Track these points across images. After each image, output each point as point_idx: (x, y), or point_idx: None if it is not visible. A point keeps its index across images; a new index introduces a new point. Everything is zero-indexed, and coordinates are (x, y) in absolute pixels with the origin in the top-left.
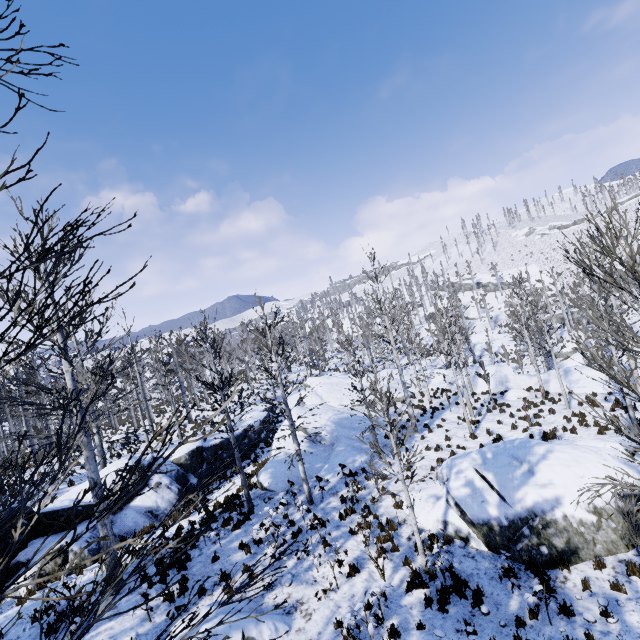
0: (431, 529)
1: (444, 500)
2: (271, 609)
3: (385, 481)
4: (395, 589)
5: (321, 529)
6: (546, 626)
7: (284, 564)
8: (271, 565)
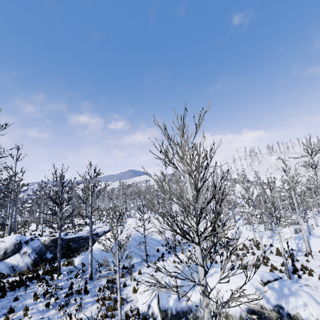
0: (142, 309)
1: (155, 292)
2: None
3: (139, 275)
4: None
5: (84, 295)
6: None
7: (49, 311)
8: (41, 310)
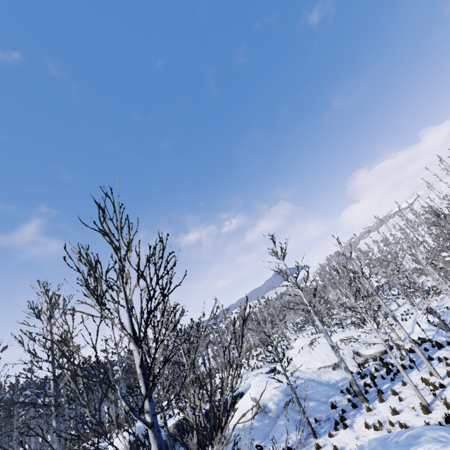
0: None
1: None
2: None
3: None
4: None
5: None
6: None
7: None
8: None
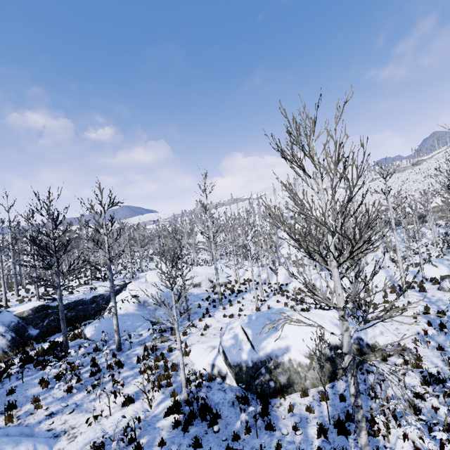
0: (203, 370)
1: (217, 349)
2: (42, 433)
3: (185, 336)
4: (157, 415)
5: (118, 369)
6: (254, 439)
7: (73, 396)
8: (61, 397)
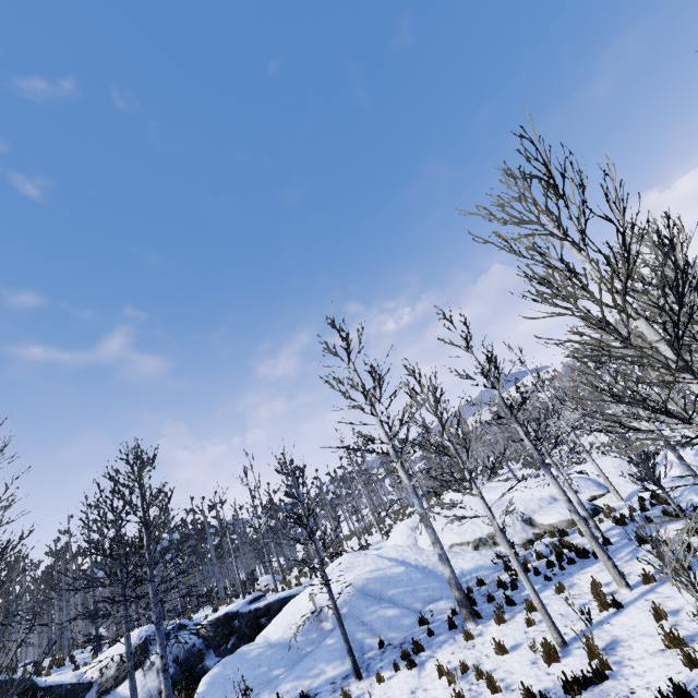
0: None
1: None
2: None
3: None
4: None
5: None
6: None
7: None
8: None
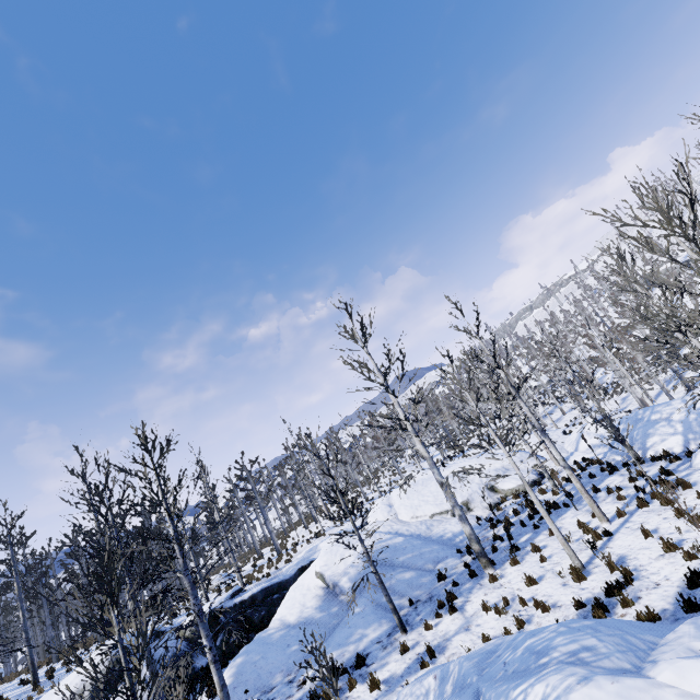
0: None
1: None
2: None
3: (375, 693)
4: None
5: None
6: None
7: None
8: None
